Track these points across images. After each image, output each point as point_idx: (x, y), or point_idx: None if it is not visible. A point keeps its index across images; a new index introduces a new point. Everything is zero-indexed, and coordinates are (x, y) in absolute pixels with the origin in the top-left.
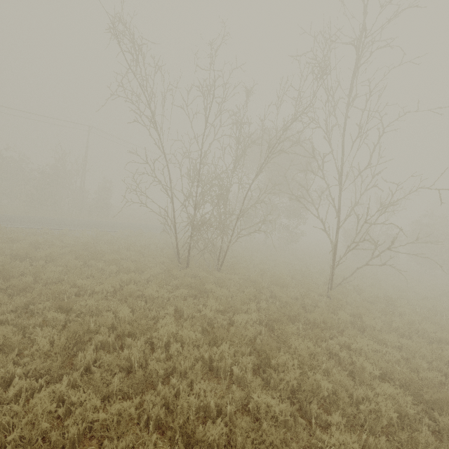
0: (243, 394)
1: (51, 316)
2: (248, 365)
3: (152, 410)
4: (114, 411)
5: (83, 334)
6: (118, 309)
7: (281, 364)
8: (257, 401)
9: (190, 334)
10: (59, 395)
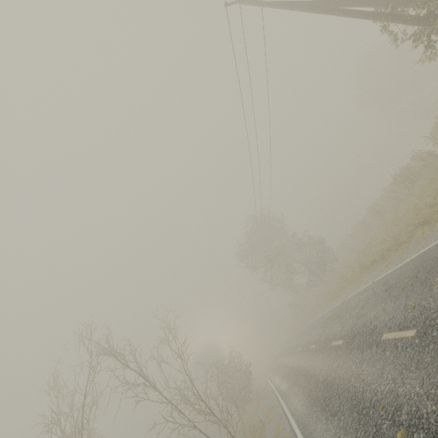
0: None
1: None
2: None
3: None
4: None
5: None
6: None
7: None
8: None
9: None
10: None
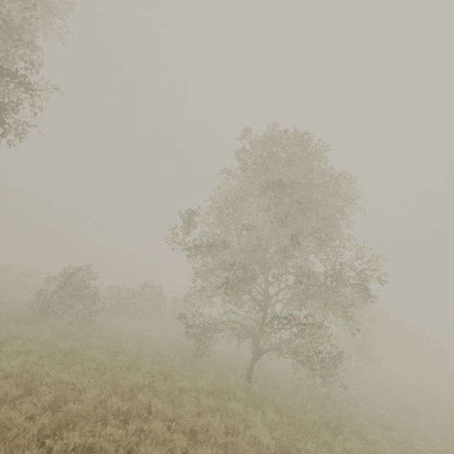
0: None
1: None
2: None
3: None
4: None
5: None
6: None
7: None
8: None
9: None
10: None
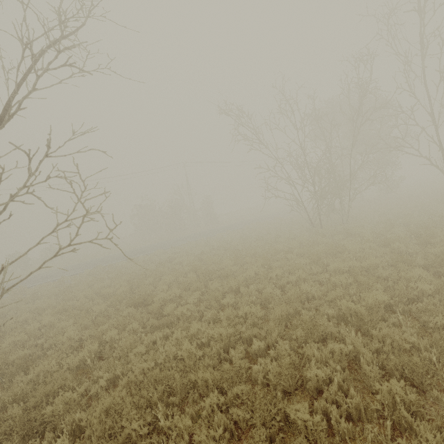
0: (423, 255)
1: (290, 256)
2: (416, 248)
3: (381, 264)
4: (370, 261)
5: (317, 256)
6: (314, 249)
7: (438, 242)
8: (433, 253)
9: (370, 245)
10: (334, 269)
